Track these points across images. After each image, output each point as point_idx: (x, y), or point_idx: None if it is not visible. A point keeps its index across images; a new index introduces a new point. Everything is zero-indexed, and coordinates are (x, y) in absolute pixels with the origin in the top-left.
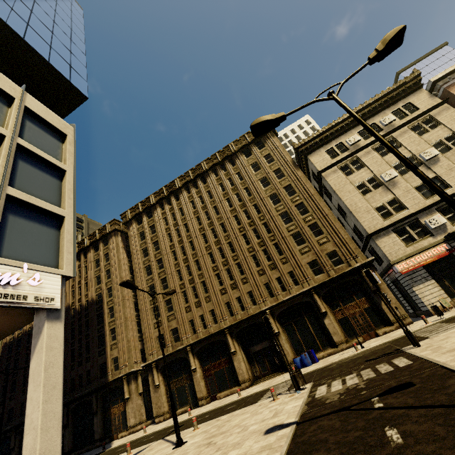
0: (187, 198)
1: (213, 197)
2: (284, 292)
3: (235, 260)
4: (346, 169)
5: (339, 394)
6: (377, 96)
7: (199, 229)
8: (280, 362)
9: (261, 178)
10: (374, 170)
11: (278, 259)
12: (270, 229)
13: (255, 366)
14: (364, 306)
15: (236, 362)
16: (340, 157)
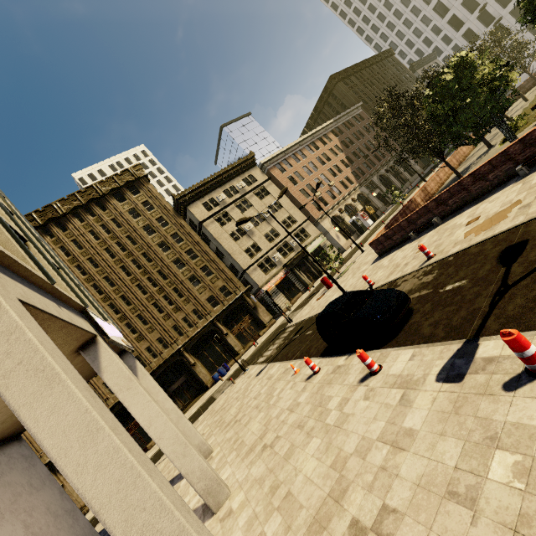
0: None
1: (84, 248)
2: (192, 328)
3: (135, 312)
4: (220, 221)
5: (275, 350)
6: (232, 165)
7: None
8: (198, 387)
9: (145, 226)
10: None
11: (180, 301)
12: (166, 275)
13: (177, 402)
14: (249, 320)
15: None
16: (214, 210)
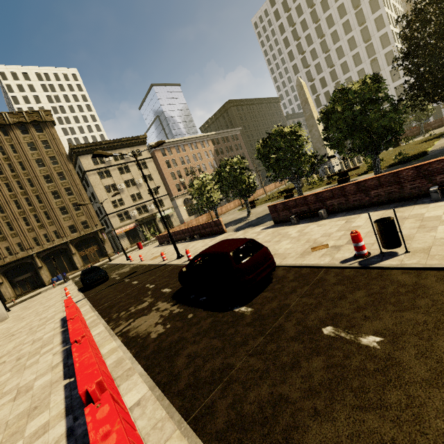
0: None
1: None
2: (49, 243)
3: (5, 220)
4: (101, 174)
5: None
6: (126, 138)
7: None
8: (39, 283)
9: (37, 159)
10: (115, 180)
11: (46, 222)
12: (42, 201)
13: (18, 289)
14: (96, 249)
15: (3, 289)
16: (99, 166)
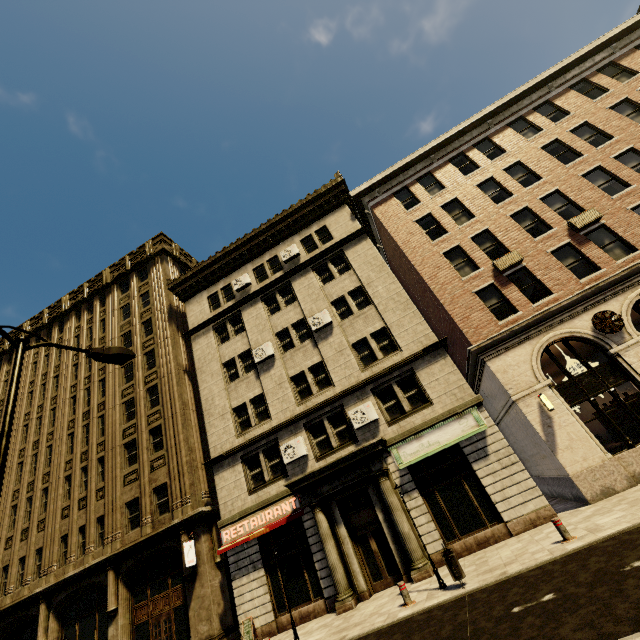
0: (31, 356)
1: (61, 360)
2: (80, 558)
3: (45, 482)
4: (224, 332)
5: None
6: (284, 212)
7: (26, 414)
8: None
9: (127, 333)
10: (252, 339)
11: (94, 488)
12: (104, 428)
13: None
14: (177, 601)
15: None
16: (220, 310)
